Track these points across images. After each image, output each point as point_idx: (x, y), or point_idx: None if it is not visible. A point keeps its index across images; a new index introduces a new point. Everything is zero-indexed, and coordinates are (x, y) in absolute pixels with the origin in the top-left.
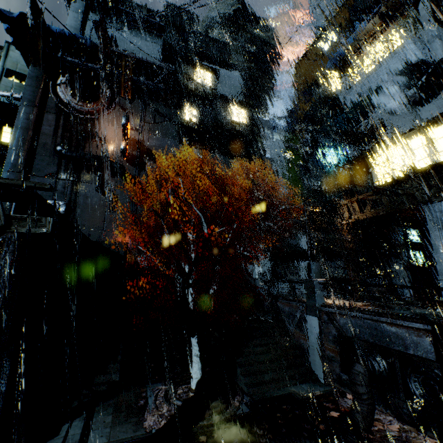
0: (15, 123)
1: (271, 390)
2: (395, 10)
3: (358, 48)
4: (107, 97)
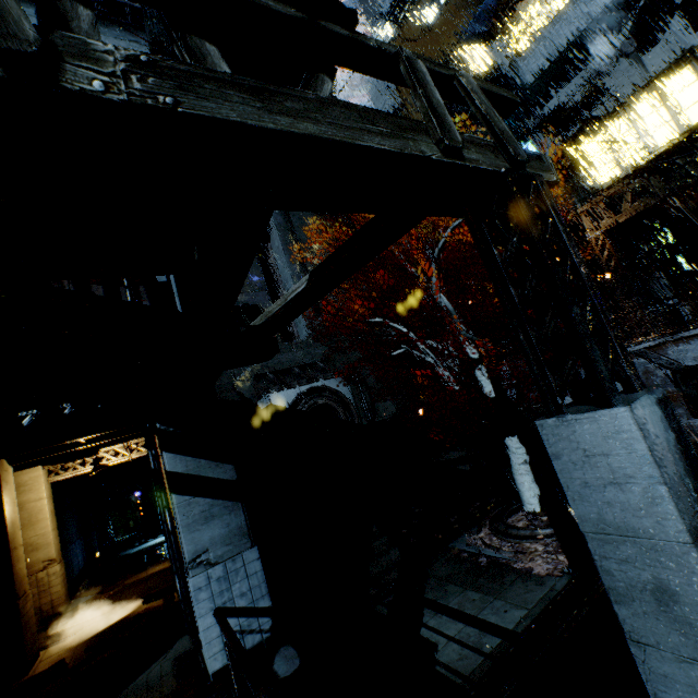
0: None
1: None
2: None
3: None
4: None
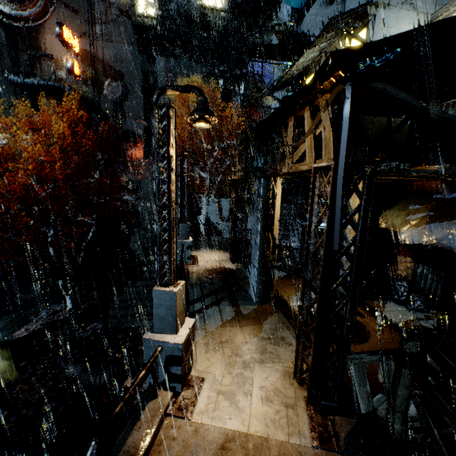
0: None
1: (129, 322)
2: None
3: None
4: None
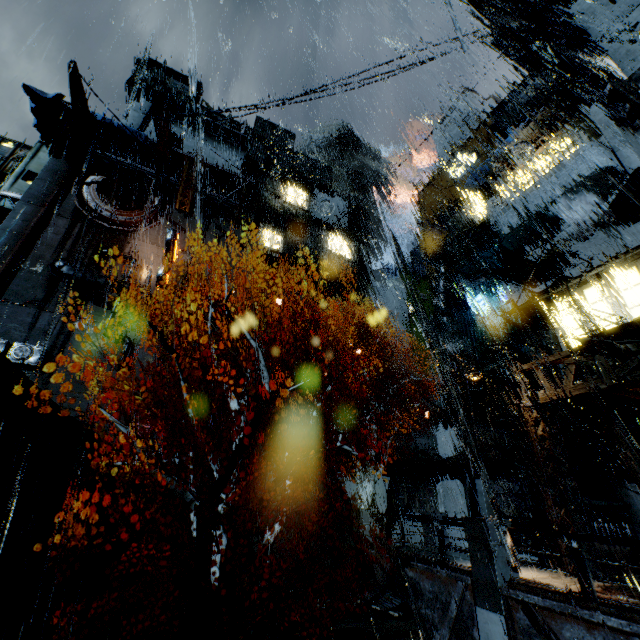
0: (2, 224)
1: None
2: (556, 119)
3: (509, 163)
4: (155, 206)
